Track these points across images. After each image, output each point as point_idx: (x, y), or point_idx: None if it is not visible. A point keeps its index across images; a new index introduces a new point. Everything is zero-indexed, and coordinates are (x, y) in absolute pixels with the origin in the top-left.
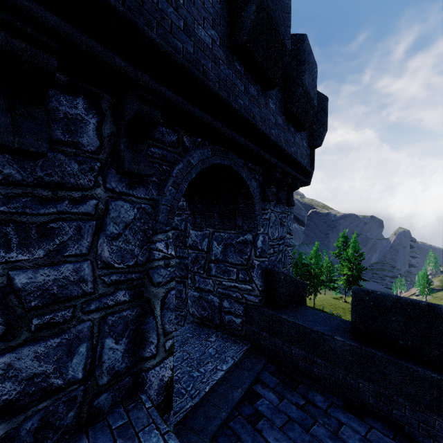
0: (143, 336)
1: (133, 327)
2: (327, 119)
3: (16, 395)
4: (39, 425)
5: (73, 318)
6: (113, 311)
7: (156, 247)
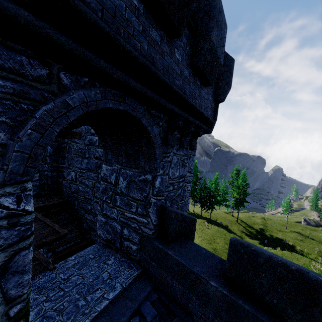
0: None
1: None
2: (231, 78)
3: None
4: None
5: None
6: None
7: None
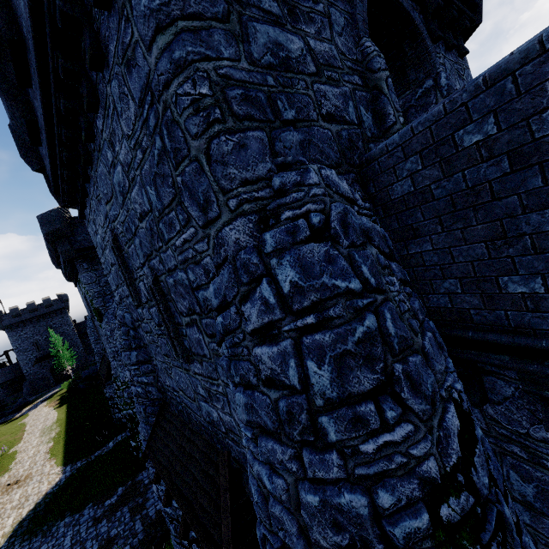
0: (380, 115)
1: (371, 107)
2: None
3: (333, 113)
4: (348, 138)
5: (340, 81)
6: (357, 89)
7: (365, 47)
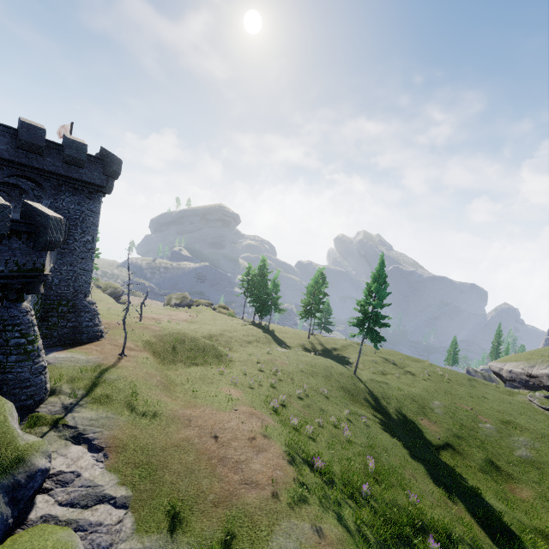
0: None
1: None
2: (113, 164)
3: None
4: None
5: None
6: None
7: None
